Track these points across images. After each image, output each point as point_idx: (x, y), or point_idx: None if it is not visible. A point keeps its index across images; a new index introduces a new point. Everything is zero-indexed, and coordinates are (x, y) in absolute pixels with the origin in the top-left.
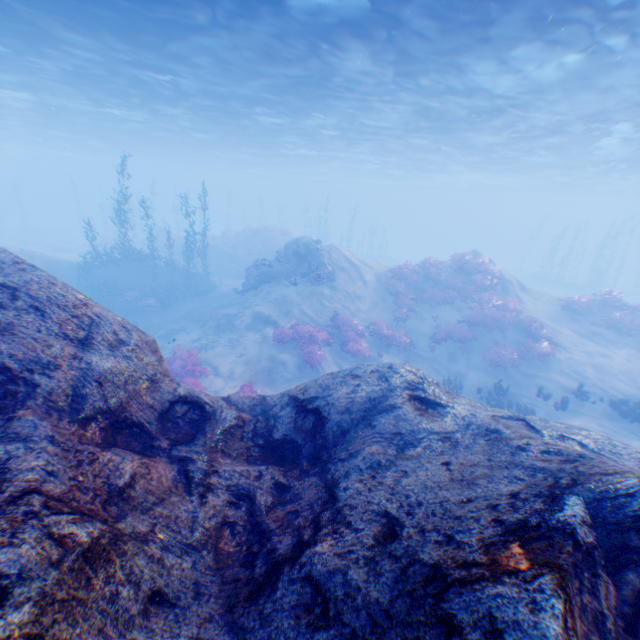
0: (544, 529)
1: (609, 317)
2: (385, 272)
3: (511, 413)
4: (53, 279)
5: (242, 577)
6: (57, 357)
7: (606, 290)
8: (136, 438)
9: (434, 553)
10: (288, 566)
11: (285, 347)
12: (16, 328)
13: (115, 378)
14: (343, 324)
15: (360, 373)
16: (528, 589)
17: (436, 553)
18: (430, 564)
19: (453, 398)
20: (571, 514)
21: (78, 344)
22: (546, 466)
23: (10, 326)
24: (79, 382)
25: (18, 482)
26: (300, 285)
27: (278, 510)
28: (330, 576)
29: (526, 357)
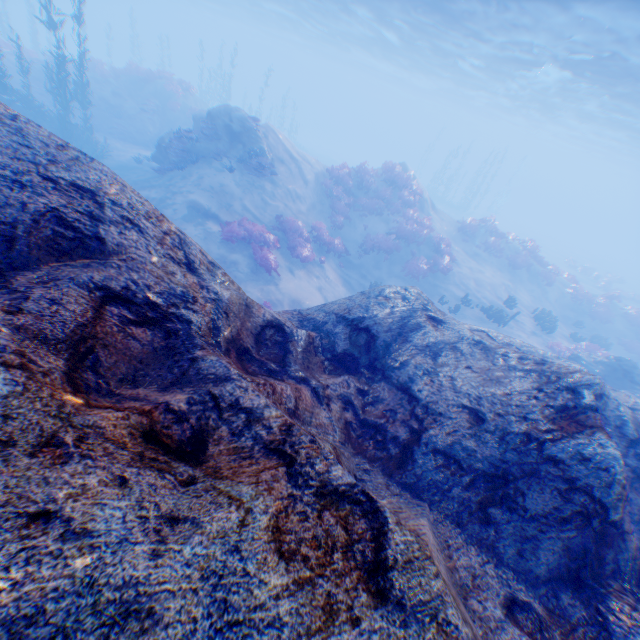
0: (578, 408)
1: (487, 242)
2: (322, 171)
3: (475, 327)
4: (118, 178)
5: (382, 456)
6: (187, 288)
7: (489, 218)
8: (251, 363)
9: (519, 426)
10: (414, 444)
11: (235, 247)
12: (127, 251)
13: (234, 308)
14: (288, 226)
15: (389, 296)
16: (592, 438)
17: (521, 426)
18: (520, 432)
19: (445, 316)
20: (589, 400)
21: (188, 270)
22: (529, 367)
23: (119, 248)
24: (215, 315)
25: (270, 419)
26: (237, 173)
27: (370, 409)
28: (449, 446)
29: (433, 271)
